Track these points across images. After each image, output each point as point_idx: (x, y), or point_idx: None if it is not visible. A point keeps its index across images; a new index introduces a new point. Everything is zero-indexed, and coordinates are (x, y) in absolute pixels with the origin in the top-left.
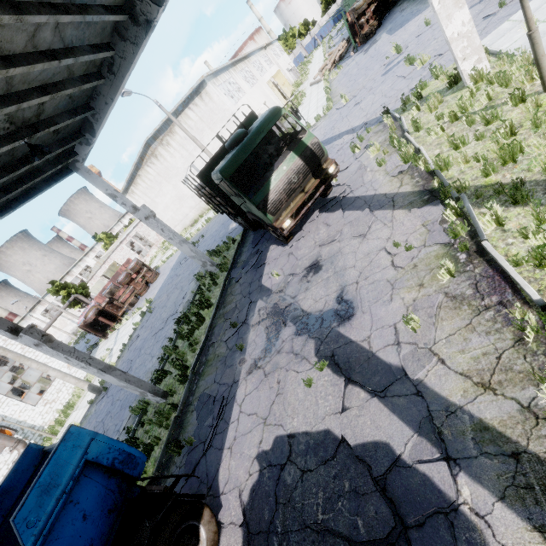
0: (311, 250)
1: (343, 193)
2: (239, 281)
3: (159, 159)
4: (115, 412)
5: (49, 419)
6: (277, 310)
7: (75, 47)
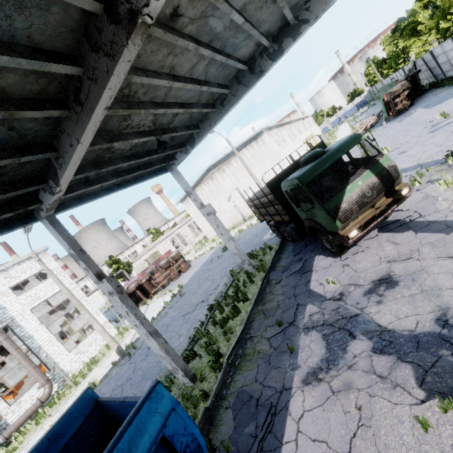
0: (376, 264)
1: (408, 217)
2: (280, 282)
3: (213, 181)
4: (136, 380)
5: (74, 368)
6: (338, 319)
7: (210, 82)
